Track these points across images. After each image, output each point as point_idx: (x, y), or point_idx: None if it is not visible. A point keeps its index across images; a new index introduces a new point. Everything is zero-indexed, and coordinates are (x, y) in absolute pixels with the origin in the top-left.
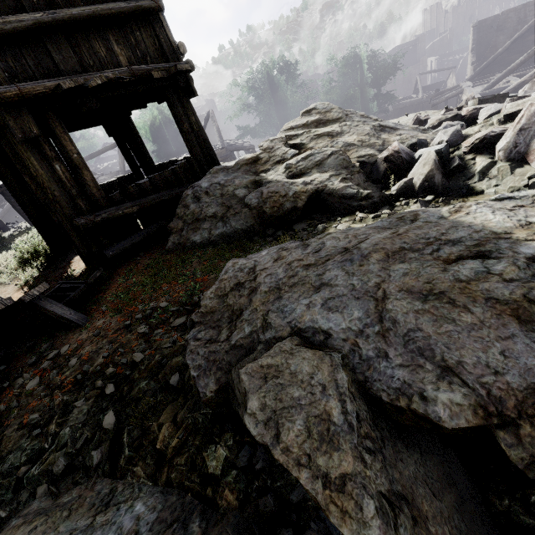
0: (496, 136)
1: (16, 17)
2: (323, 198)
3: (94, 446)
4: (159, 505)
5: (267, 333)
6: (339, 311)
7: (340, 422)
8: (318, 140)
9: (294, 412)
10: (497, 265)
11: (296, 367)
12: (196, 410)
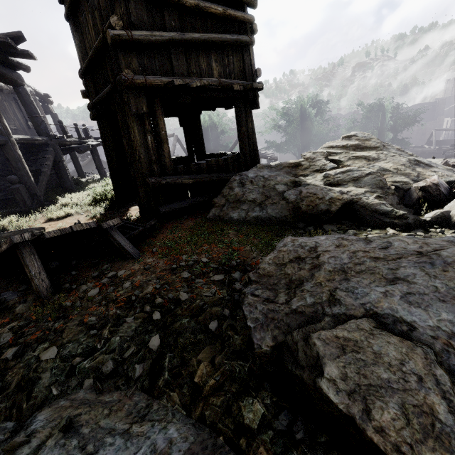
0: None
1: (159, 33)
2: (355, 208)
3: (137, 361)
4: (191, 436)
5: (335, 308)
6: (422, 308)
7: (448, 422)
8: (356, 160)
9: (384, 393)
10: None
11: (380, 348)
12: (233, 359)
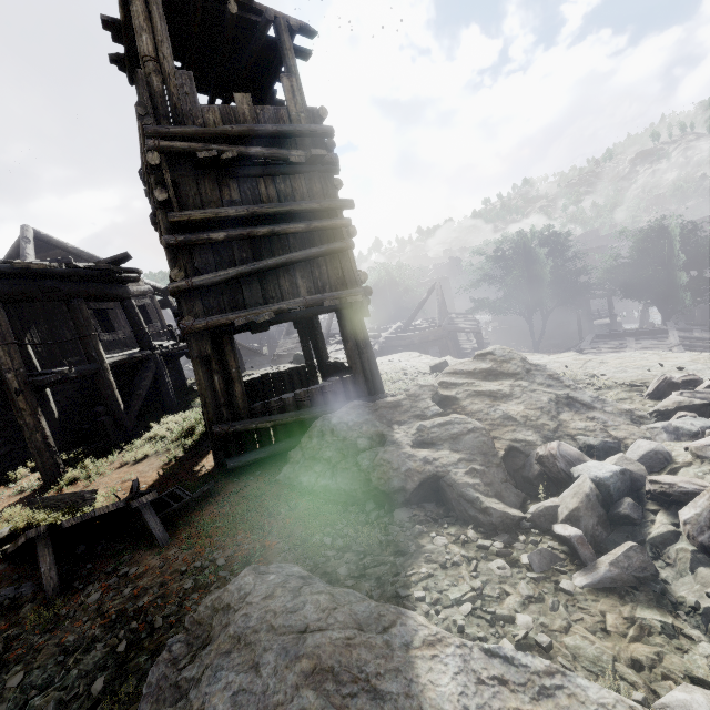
0: (688, 493)
1: (225, 271)
2: (441, 486)
3: (77, 706)
4: None
5: (194, 691)
6: None
7: None
8: (476, 398)
9: None
10: None
11: None
12: None
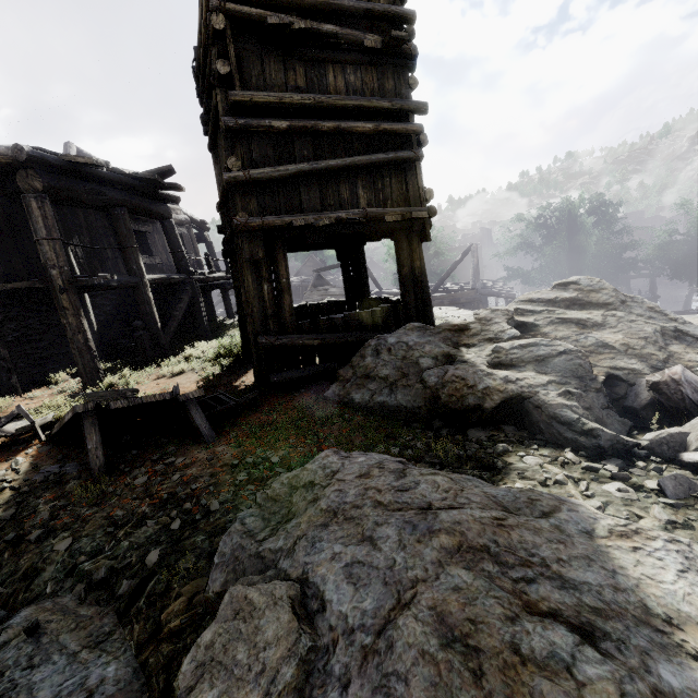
0: None
1: (285, 167)
2: (526, 408)
3: (130, 575)
4: (123, 682)
5: (286, 560)
6: (356, 586)
7: None
8: (560, 325)
9: (222, 676)
10: (593, 665)
11: (265, 623)
12: None
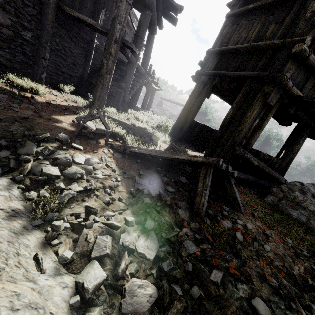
0: None
1: None
2: None
3: None
4: None
5: None
6: None
7: None
8: None
9: None
10: None
11: None
12: None
